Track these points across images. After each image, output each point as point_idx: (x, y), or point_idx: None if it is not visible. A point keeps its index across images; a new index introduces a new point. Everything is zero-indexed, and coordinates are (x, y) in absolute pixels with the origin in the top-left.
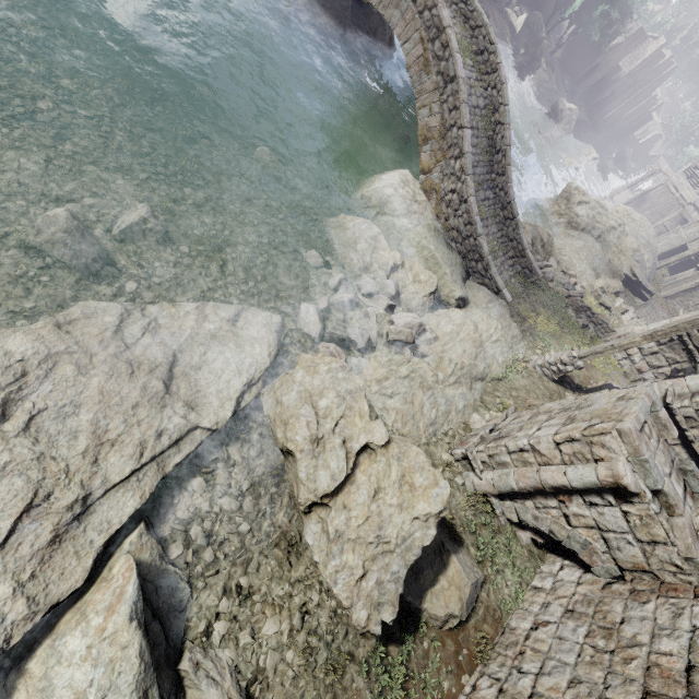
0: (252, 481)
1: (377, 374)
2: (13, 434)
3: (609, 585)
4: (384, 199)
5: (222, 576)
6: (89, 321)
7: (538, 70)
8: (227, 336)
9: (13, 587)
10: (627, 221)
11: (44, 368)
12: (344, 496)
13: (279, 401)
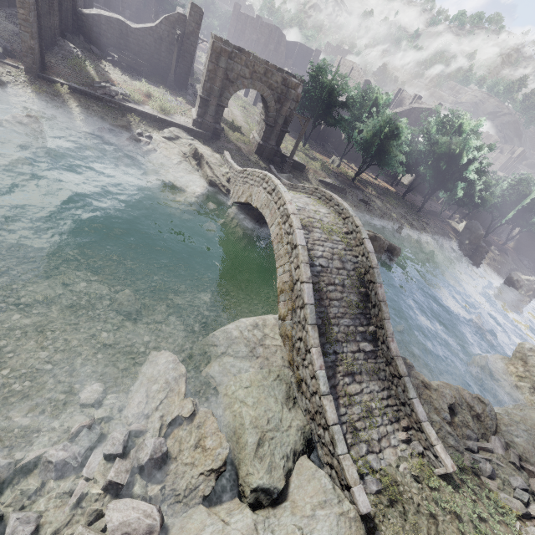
0: None
1: None
2: None
3: None
4: (230, 339)
5: None
6: None
7: (490, 254)
8: None
9: None
10: None
11: None
12: None
13: None
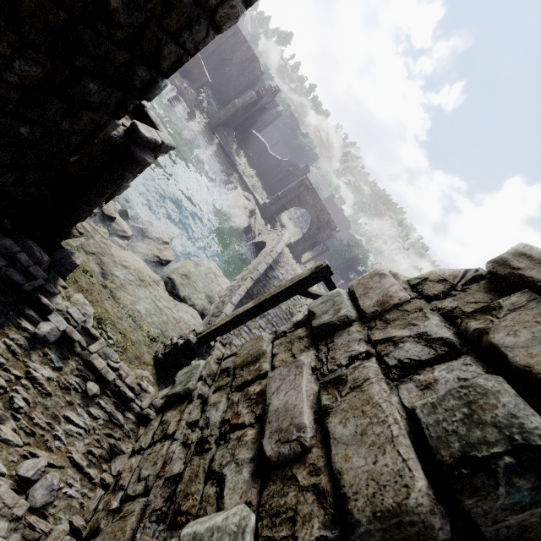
0: None
1: None
2: None
3: None
4: (201, 262)
5: None
6: None
7: None
8: None
9: None
10: None
11: None
12: None
13: None
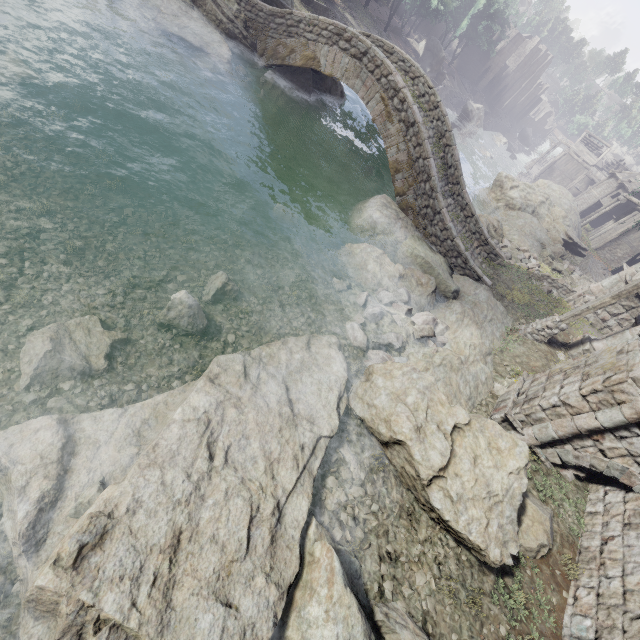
0: (365, 470)
1: (419, 367)
2: (220, 467)
3: None
4: (374, 223)
5: (373, 547)
6: (226, 372)
7: (443, 81)
8: (311, 362)
9: (264, 577)
10: (548, 192)
11: (219, 415)
12: (452, 467)
13: (370, 404)
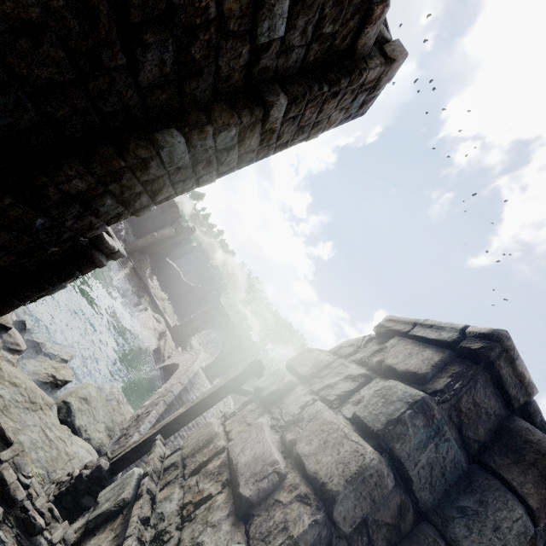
0: None
1: None
2: None
3: None
4: (101, 386)
5: None
6: None
7: None
8: None
9: None
10: None
11: None
12: None
13: None
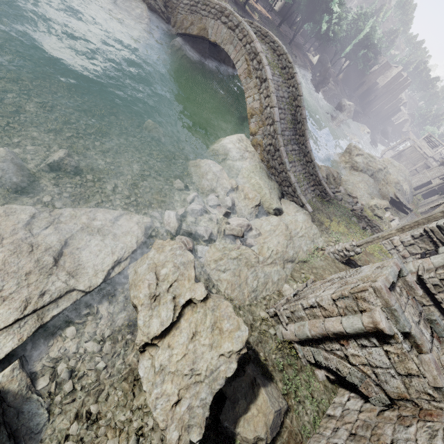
0: (113, 330)
1: (214, 256)
2: None
3: (382, 412)
4: (227, 150)
5: (77, 403)
6: (7, 217)
7: (329, 85)
8: (108, 229)
9: None
10: (390, 166)
11: None
12: (170, 338)
13: (136, 271)
